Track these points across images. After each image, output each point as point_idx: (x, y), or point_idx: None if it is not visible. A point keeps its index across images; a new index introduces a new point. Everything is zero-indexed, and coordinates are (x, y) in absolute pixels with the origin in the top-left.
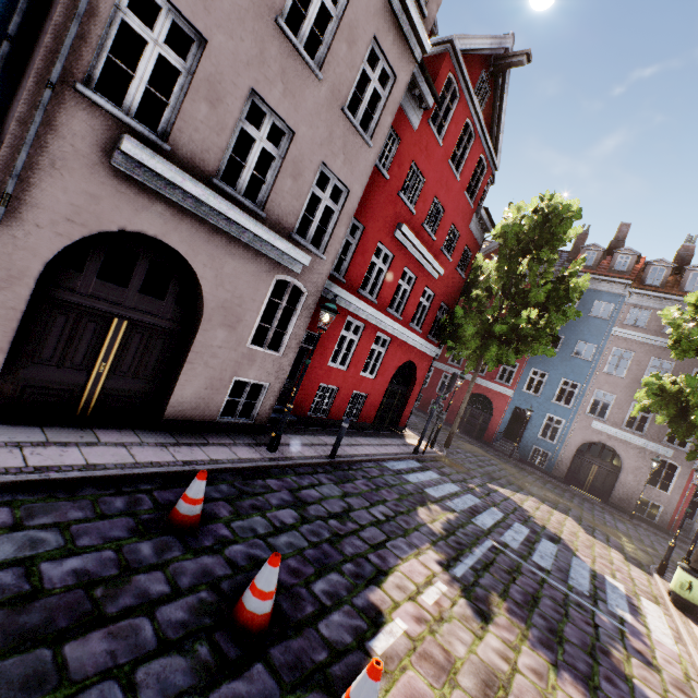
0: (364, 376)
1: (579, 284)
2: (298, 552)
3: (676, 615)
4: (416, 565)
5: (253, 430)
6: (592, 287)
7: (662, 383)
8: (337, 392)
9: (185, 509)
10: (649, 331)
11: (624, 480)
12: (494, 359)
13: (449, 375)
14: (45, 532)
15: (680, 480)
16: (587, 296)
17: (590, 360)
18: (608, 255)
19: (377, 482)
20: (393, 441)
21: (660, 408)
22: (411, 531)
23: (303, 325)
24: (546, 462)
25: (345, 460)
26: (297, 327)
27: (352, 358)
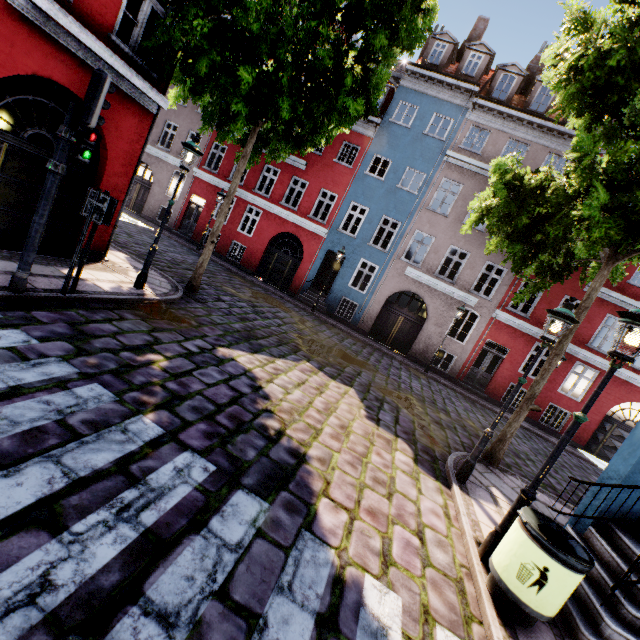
0: None
1: (424, 4)
2: None
3: None
4: None
5: None
6: (435, 94)
7: (520, 171)
8: None
9: None
10: (484, 158)
11: (426, 332)
12: (251, 106)
13: (255, 209)
14: None
15: (477, 330)
16: (427, 106)
17: (416, 193)
18: (457, 61)
19: None
20: None
21: (504, 219)
22: None
23: None
24: (354, 315)
25: None
26: None
27: None
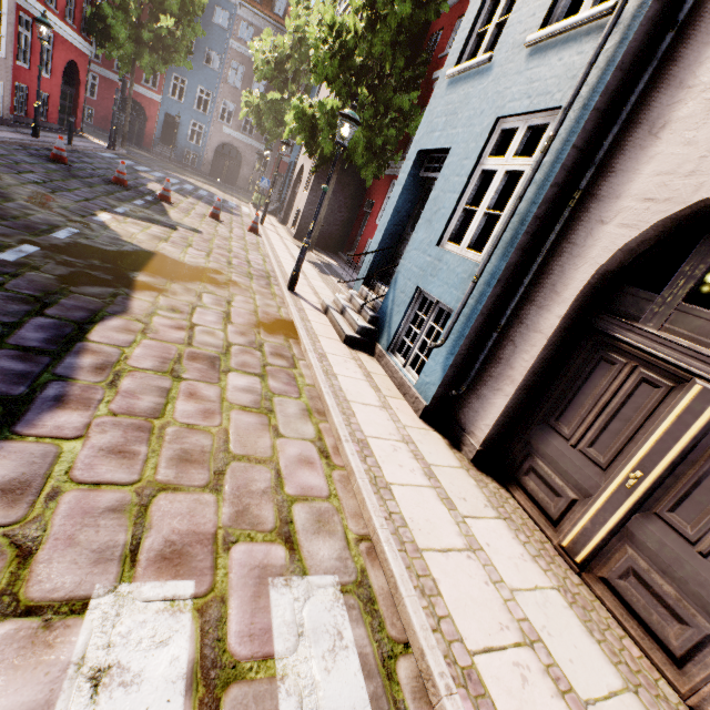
0: (44, 76)
1: None
2: (111, 176)
3: (253, 209)
4: (155, 186)
5: (5, 123)
6: None
7: (253, 97)
8: (29, 91)
9: (63, 154)
10: None
11: (244, 170)
12: (149, 67)
13: (91, 73)
14: (27, 158)
15: (270, 166)
16: None
17: (218, 71)
18: None
19: (107, 161)
20: (85, 140)
21: (253, 115)
22: (144, 179)
23: (12, 29)
24: (197, 163)
25: (78, 148)
26: (9, 32)
27: (32, 57)
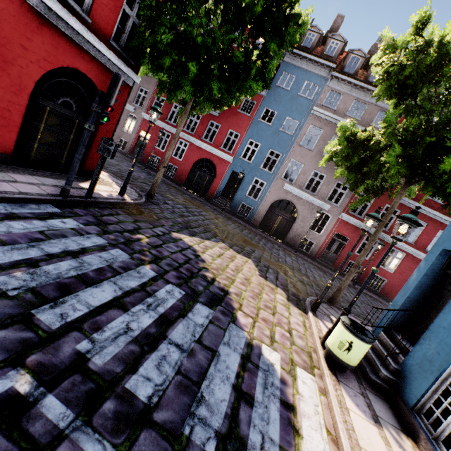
0: None
1: (301, 19)
2: None
3: (333, 394)
4: None
5: None
6: (306, 67)
7: (355, 130)
8: None
9: None
10: (337, 112)
11: (296, 226)
12: (194, 86)
13: (184, 142)
14: None
15: (329, 226)
16: (301, 76)
17: (292, 134)
18: (322, 45)
19: None
20: (39, 180)
21: (345, 158)
22: None
23: None
24: (249, 215)
25: None
26: None
27: None
